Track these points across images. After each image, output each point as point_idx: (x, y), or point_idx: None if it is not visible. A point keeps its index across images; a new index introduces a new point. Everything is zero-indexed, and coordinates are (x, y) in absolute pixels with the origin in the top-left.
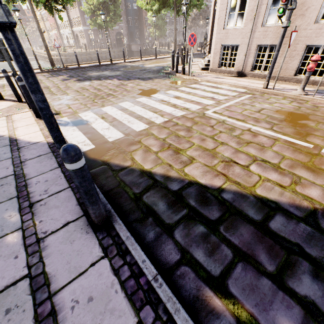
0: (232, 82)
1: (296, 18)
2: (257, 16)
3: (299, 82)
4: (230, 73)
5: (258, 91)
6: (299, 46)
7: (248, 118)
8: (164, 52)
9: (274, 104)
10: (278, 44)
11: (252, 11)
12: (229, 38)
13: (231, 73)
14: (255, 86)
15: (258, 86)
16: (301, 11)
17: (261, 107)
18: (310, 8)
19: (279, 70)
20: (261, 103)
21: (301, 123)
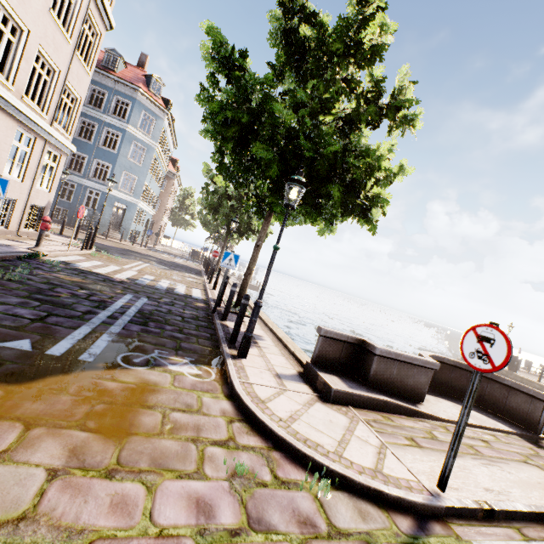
0: None
1: None
2: None
3: None
4: None
5: None
6: None
7: None
8: None
9: None
10: None
11: None
12: None
13: None
14: None
15: None
16: None
17: None
18: None
19: None
20: None
21: None
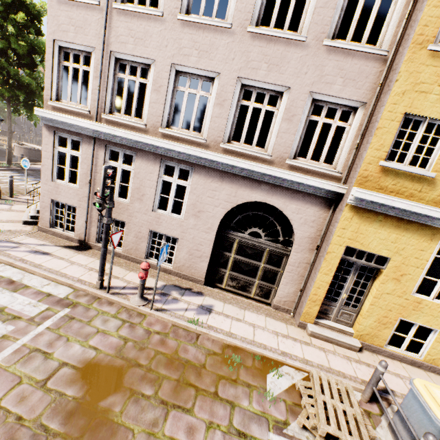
0: (57, 267)
1: (135, 200)
2: (94, 183)
3: (152, 267)
4: (69, 239)
5: (89, 294)
6: (144, 229)
7: (1, 429)
8: (1, 148)
9: (92, 339)
10: (103, 240)
11: (87, 175)
12: (61, 194)
13: (71, 239)
14: (89, 280)
15: (93, 280)
16: (138, 195)
17: (62, 358)
18: (146, 196)
19: (110, 271)
20: (72, 340)
21: (102, 409)
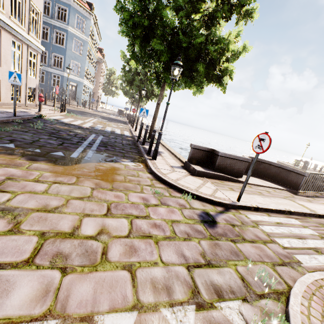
0: None
1: None
2: None
3: None
4: None
5: None
6: None
7: None
8: None
9: None
10: None
11: None
12: None
13: None
14: None
15: None
16: None
17: None
18: None
19: None
20: None
21: None
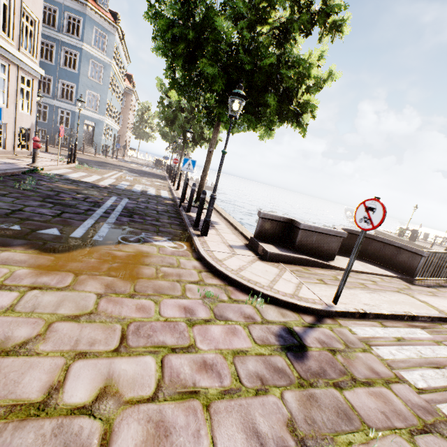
0: None
1: None
2: None
3: None
4: None
5: None
6: None
7: None
8: None
9: None
10: None
11: None
12: None
13: None
14: None
15: None
16: None
17: None
18: None
19: None
20: None
21: None
